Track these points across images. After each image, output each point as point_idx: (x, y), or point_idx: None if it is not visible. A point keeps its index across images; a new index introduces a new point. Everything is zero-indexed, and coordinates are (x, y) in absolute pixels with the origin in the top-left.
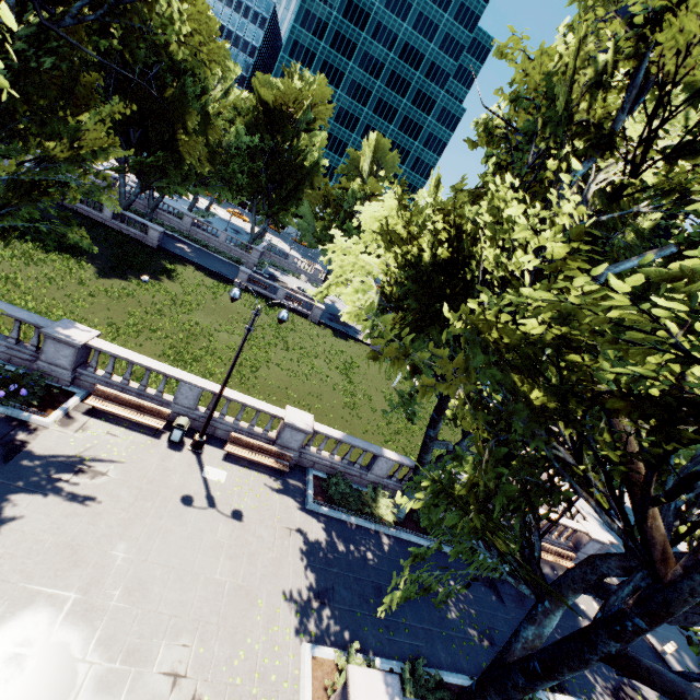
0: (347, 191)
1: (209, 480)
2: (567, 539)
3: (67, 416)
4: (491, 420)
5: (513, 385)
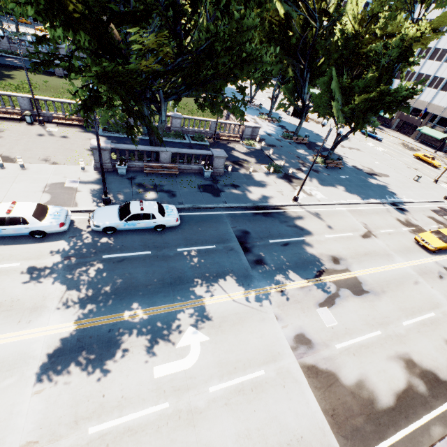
0: None
1: (50, 131)
2: (238, 132)
3: None
4: None
5: None
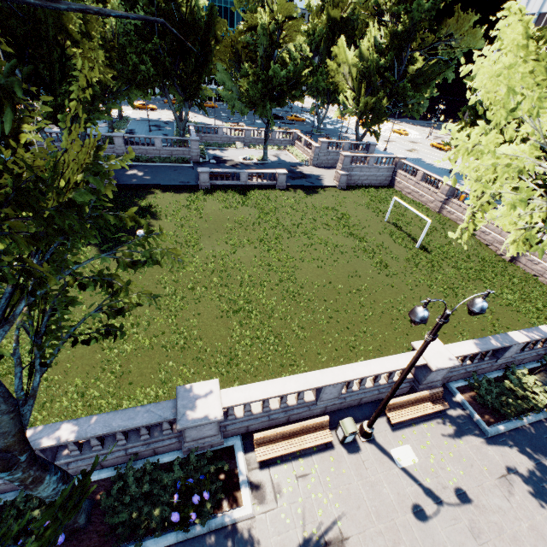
0: (254, 30)
1: (408, 469)
2: None
3: (252, 484)
4: None
5: None
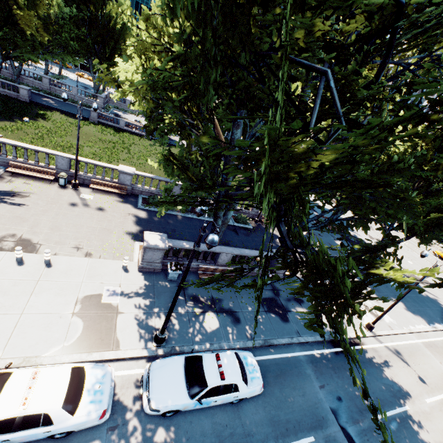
0: None
1: (84, 199)
2: None
3: None
4: (155, 107)
5: (166, 95)
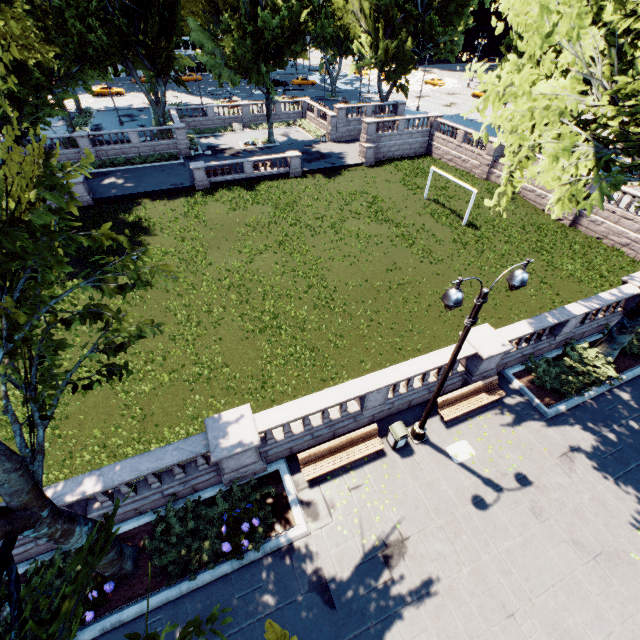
0: None
1: (465, 463)
2: None
3: (303, 504)
4: None
5: None
